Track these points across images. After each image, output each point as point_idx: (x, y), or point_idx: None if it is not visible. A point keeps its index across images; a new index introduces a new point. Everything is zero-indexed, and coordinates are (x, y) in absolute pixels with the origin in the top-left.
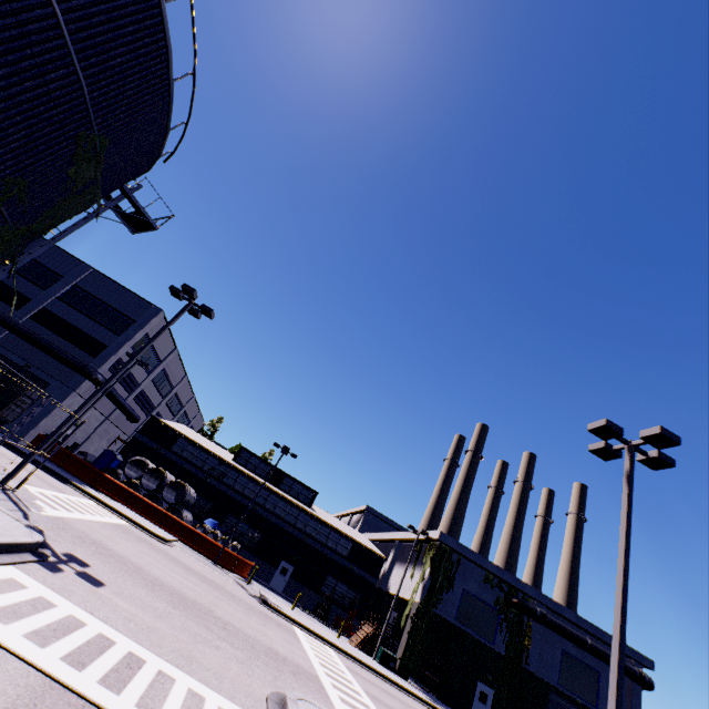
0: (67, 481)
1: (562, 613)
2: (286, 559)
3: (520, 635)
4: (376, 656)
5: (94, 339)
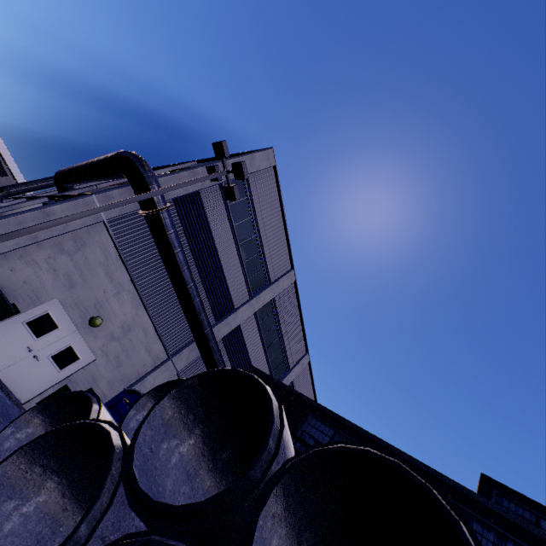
0: None
1: None
2: None
3: None
4: None
5: None
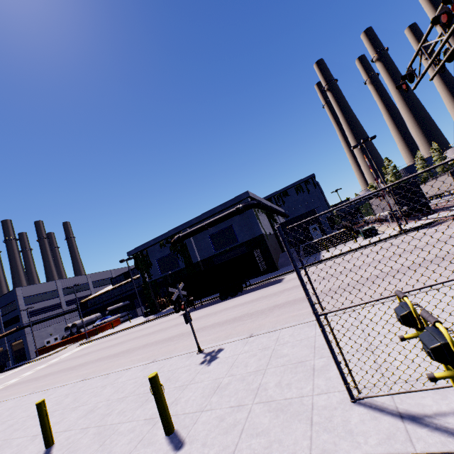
0: (24, 364)
1: (190, 224)
2: None
3: (186, 252)
4: (144, 316)
5: (16, 316)
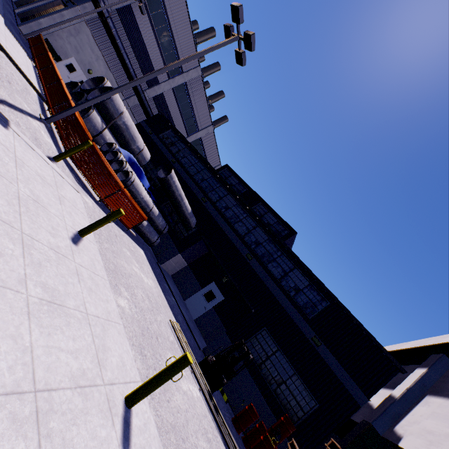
0: None
1: None
2: (218, 283)
3: None
4: None
5: None
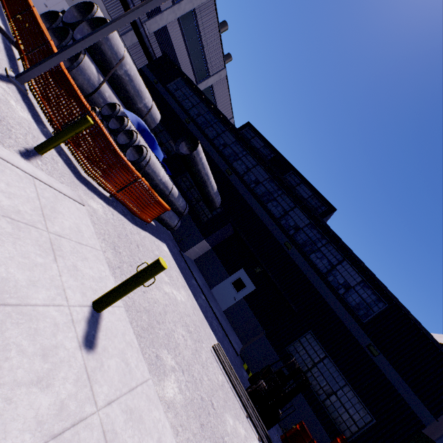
0: None
1: None
2: (247, 270)
3: None
4: None
5: None
